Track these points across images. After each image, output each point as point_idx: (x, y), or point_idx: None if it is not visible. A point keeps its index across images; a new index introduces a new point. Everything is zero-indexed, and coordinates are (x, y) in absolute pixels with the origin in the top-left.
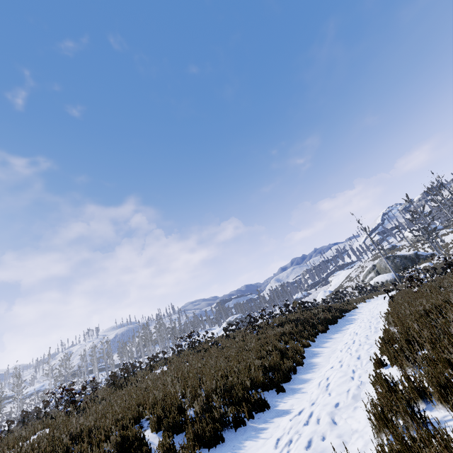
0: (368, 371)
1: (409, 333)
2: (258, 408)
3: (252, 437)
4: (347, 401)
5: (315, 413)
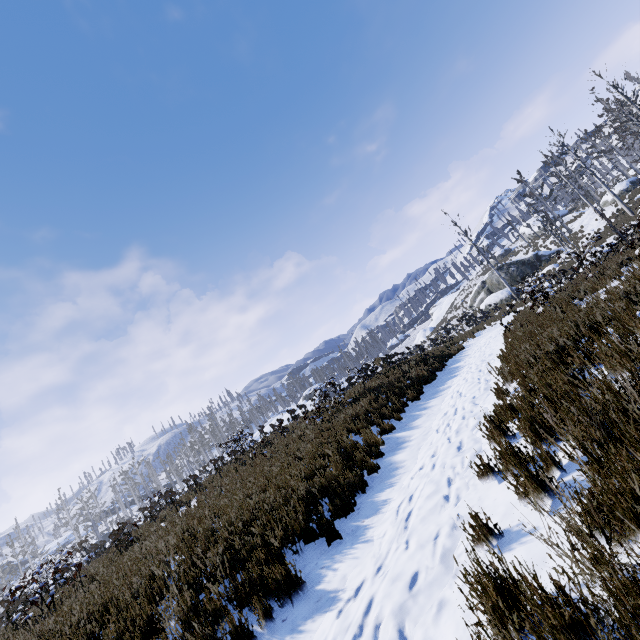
0: (470, 485)
1: (536, 410)
2: (286, 596)
3: None
4: (428, 579)
5: (370, 615)
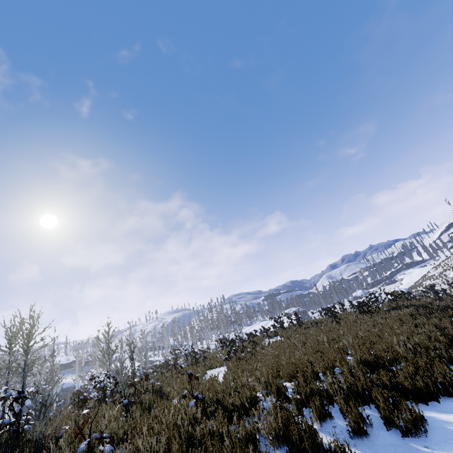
0: None
1: None
2: None
3: None
4: None
5: None
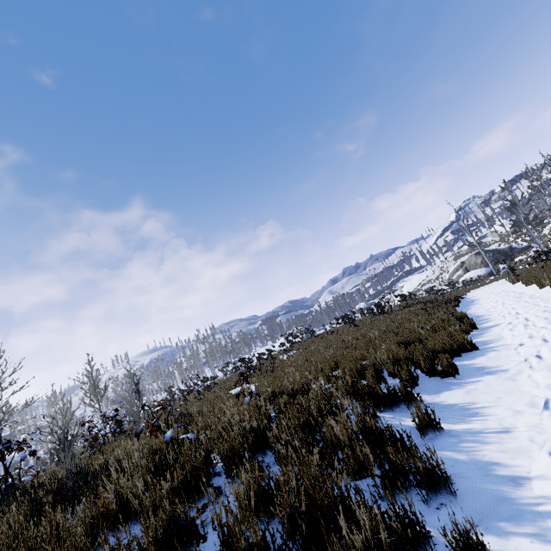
0: (550, 298)
1: None
2: (470, 327)
3: (486, 333)
4: None
5: (531, 314)
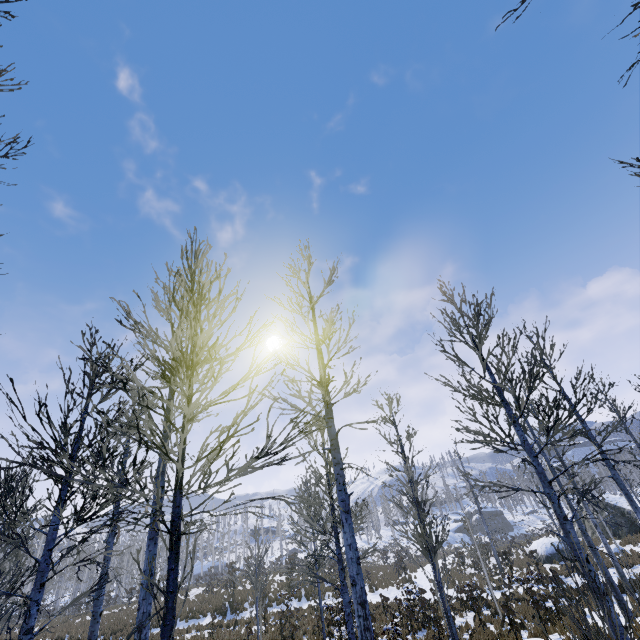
0: None
1: None
2: None
3: None
4: None
5: None
